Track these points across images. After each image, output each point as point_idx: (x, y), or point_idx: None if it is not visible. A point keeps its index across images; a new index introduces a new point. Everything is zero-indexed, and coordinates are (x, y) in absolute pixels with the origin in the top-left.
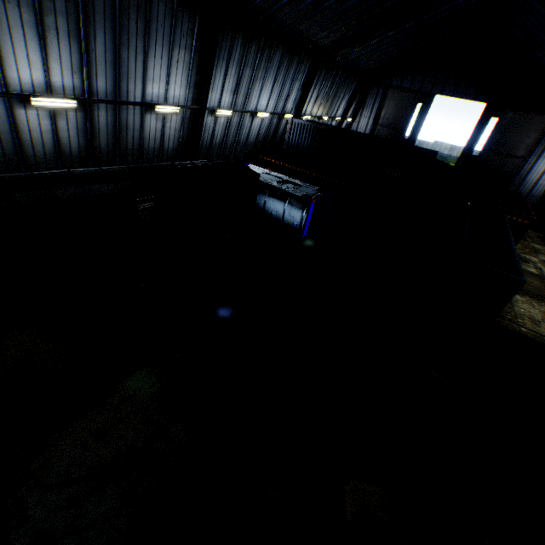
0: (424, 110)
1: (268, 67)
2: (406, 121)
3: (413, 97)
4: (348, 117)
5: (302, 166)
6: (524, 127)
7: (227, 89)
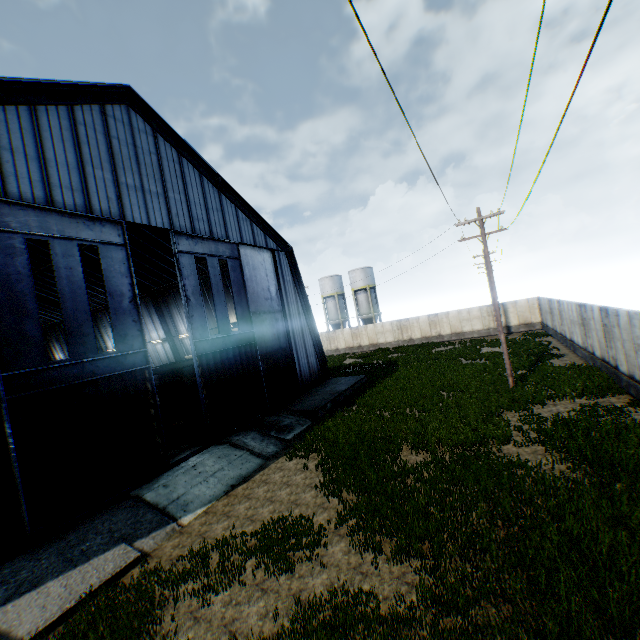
0: None
1: None
2: None
3: None
4: None
5: None
6: None
7: None
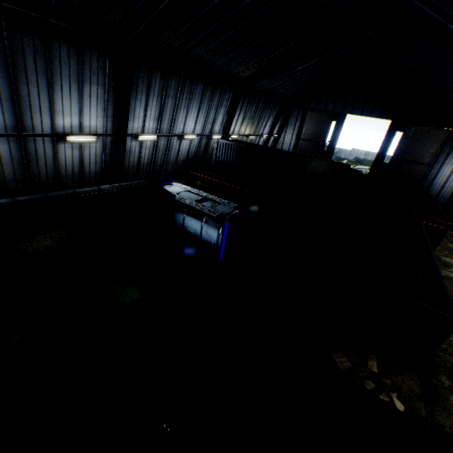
0: (338, 126)
1: (191, 97)
2: (324, 136)
3: (328, 116)
4: (275, 134)
5: (227, 180)
6: (426, 139)
7: (150, 117)
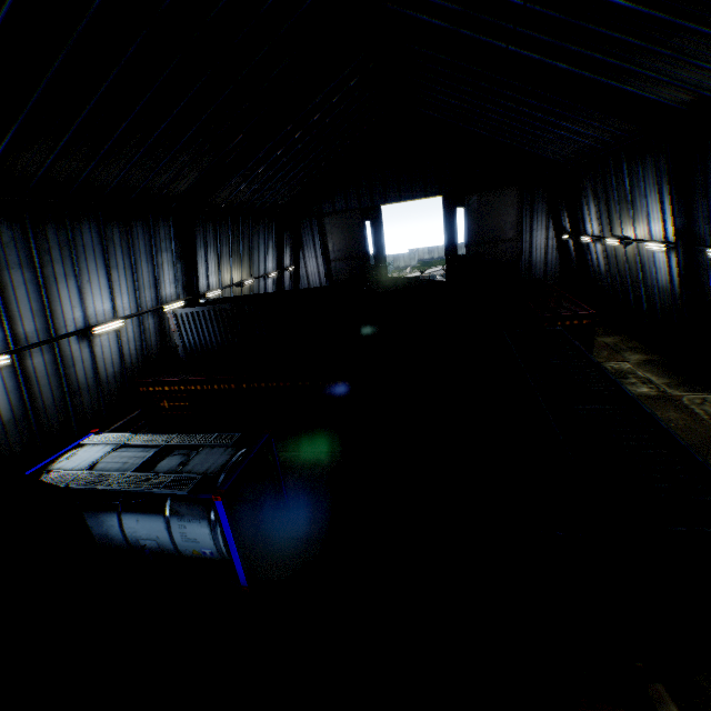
0: (377, 226)
1: (74, 253)
2: (363, 245)
3: (356, 216)
4: (289, 266)
5: (219, 380)
6: (497, 206)
7: None
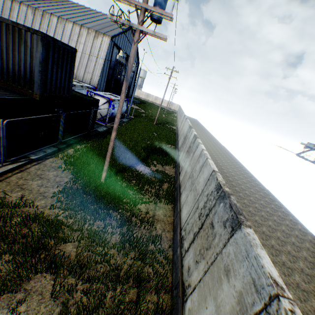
0: None
1: None
2: None
3: None
4: None
5: None
6: None
7: None
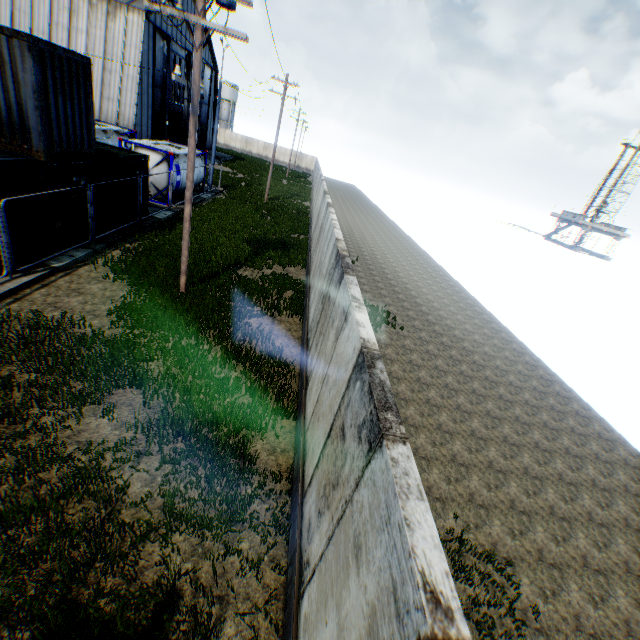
0: None
1: None
2: None
3: None
4: None
5: None
6: None
7: None
